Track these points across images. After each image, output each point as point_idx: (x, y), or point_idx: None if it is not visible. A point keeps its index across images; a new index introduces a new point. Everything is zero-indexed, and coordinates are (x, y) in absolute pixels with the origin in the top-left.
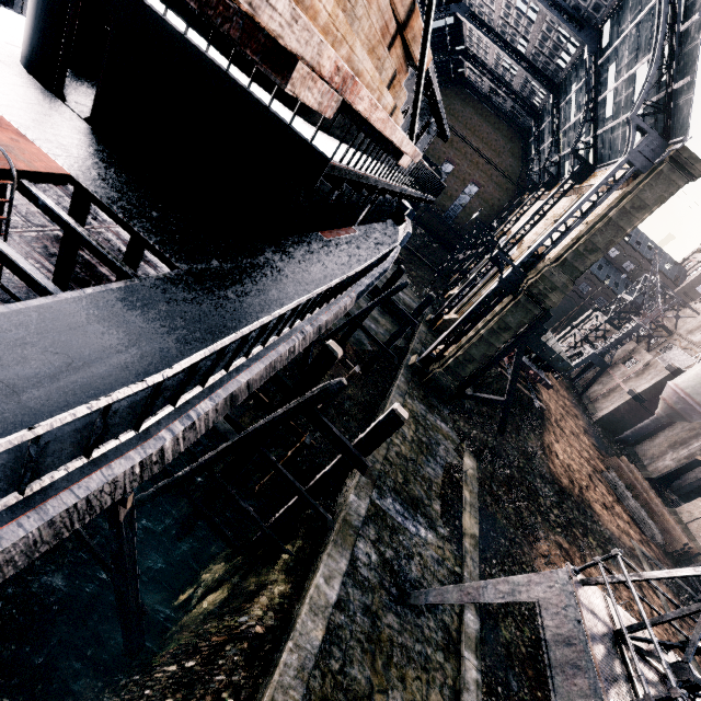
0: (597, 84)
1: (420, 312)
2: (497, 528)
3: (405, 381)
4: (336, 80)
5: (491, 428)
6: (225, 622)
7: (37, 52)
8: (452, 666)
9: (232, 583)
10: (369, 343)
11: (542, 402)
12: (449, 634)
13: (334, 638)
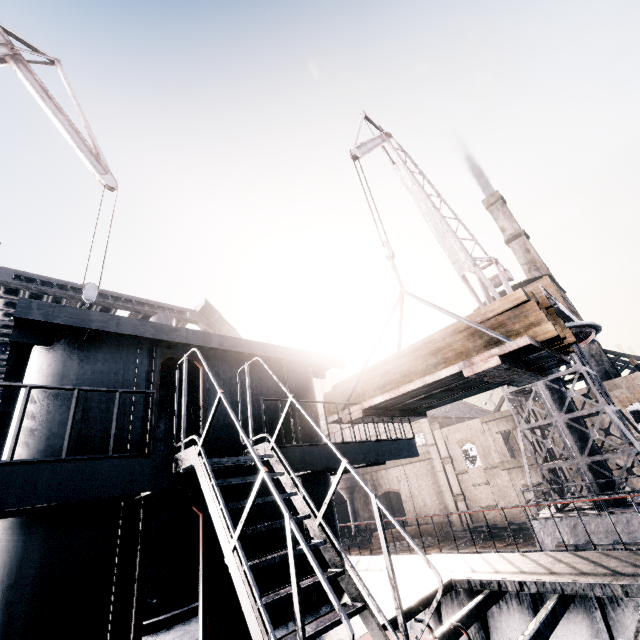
0: None
1: None
2: None
3: None
4: None
5: None
6: None
7: None
8: None
9: None
10: None
11: None
12: None
13: None
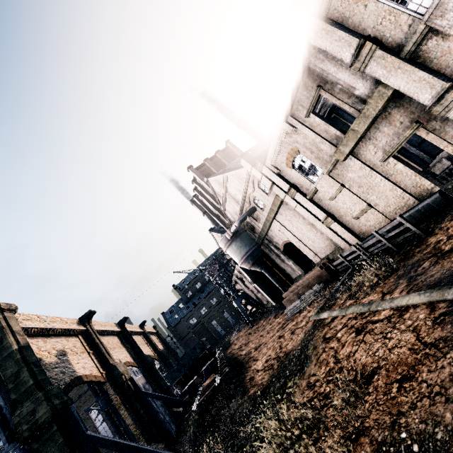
0: None
1: None
2: None
3: None
4: None
5: None
6: None
7: None
8: None
9: None
10: None
11: (241, 359)
12: None
13: None
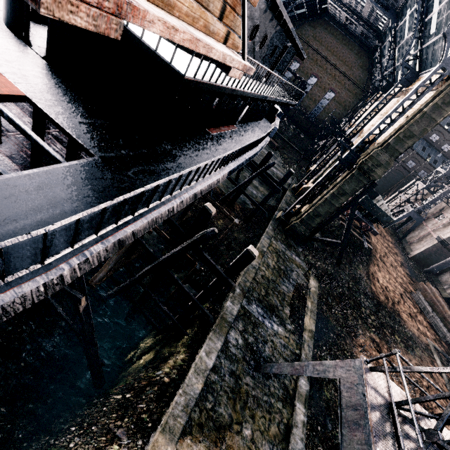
0: (425, 8)
1: (283, 183)
2: (329, 326)
3: (272, 229)
4: (108, 5)
5: (331, 261)
6: (149, 373)
7: (11, 13)
8: (288, 411)
9: (156, 350)
10: (251, 203)
11: (371, 244)
12: (287, 392)
13: (209, 389)
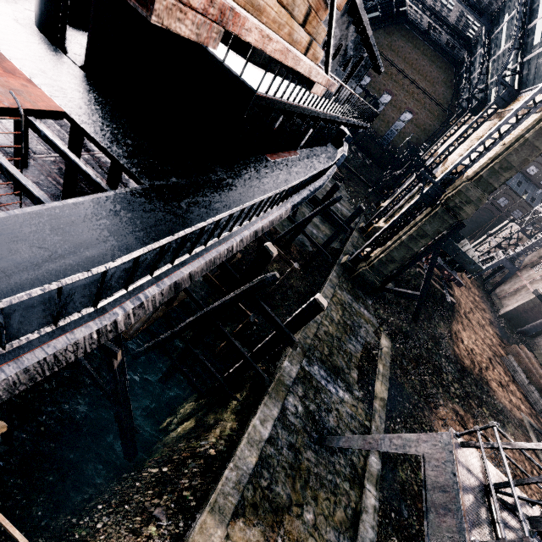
0: (528, 13)
1: (351, 221)
2: (404, 395)
3: (337, 276)
4: (212, 12)
5: (406, 316)
6: (190, 444)
7: (45, 14)
8: (356, 493)
9: (198, 417)
10: (310, 245)
11: (454, 297)
12: (355, 470)
13: (265, 463)
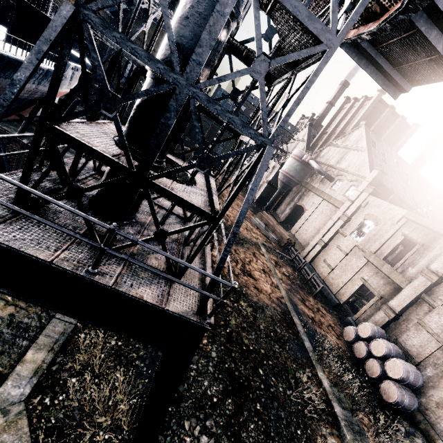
0: None
1: None
2: None
3: None
4: None
5: None
6: None
7: None
8: None
9: None
10: None
11: None
12: None
13: None
